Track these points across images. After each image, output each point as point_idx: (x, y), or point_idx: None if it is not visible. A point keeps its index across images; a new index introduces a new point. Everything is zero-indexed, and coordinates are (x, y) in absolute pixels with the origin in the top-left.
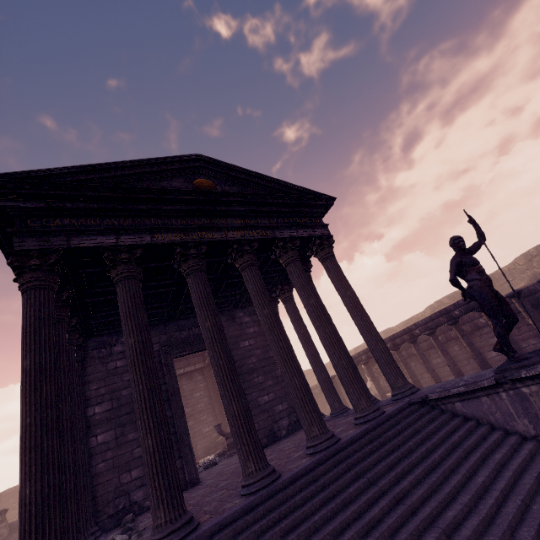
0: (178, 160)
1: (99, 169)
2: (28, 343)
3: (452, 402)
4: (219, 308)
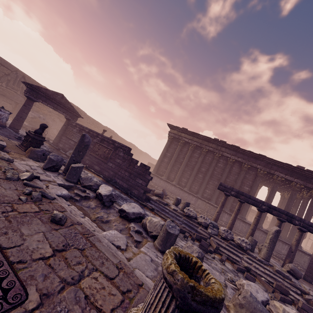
0: None
1: None
2: None
3: None
4: None
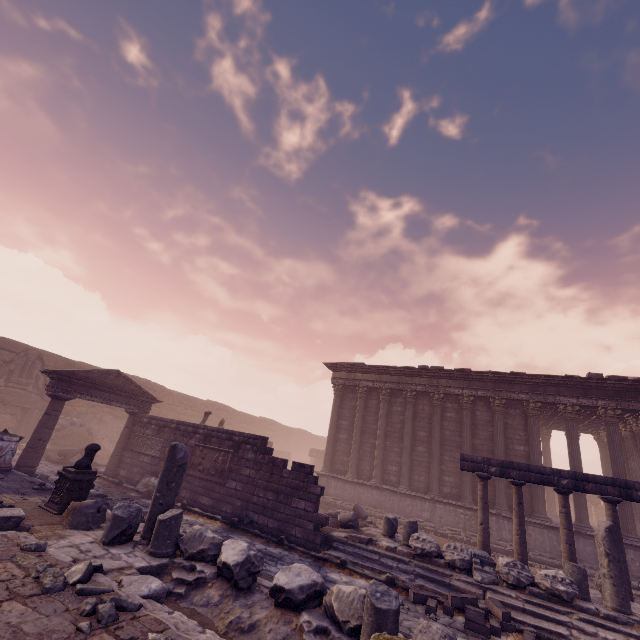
0: None
1: None
2: None
3: None
4: None
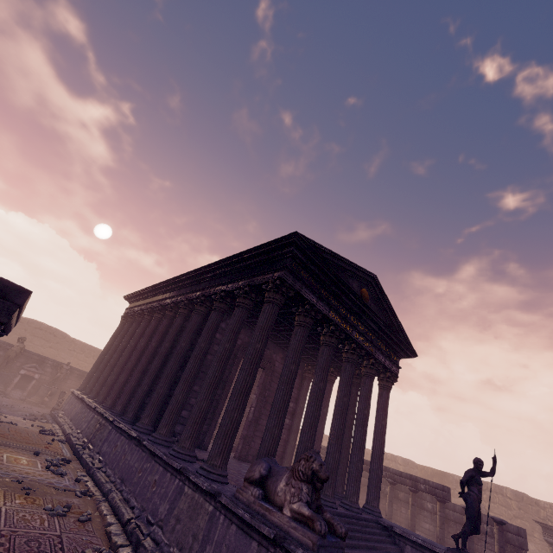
0: (365, 272)
1: (336, 256)
2: (263, 335)
3: (405, 543)
4: (286, 347)
